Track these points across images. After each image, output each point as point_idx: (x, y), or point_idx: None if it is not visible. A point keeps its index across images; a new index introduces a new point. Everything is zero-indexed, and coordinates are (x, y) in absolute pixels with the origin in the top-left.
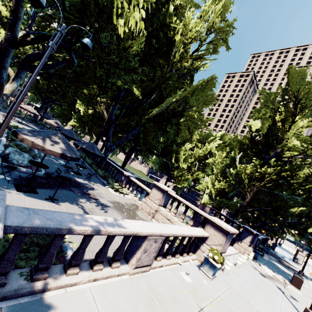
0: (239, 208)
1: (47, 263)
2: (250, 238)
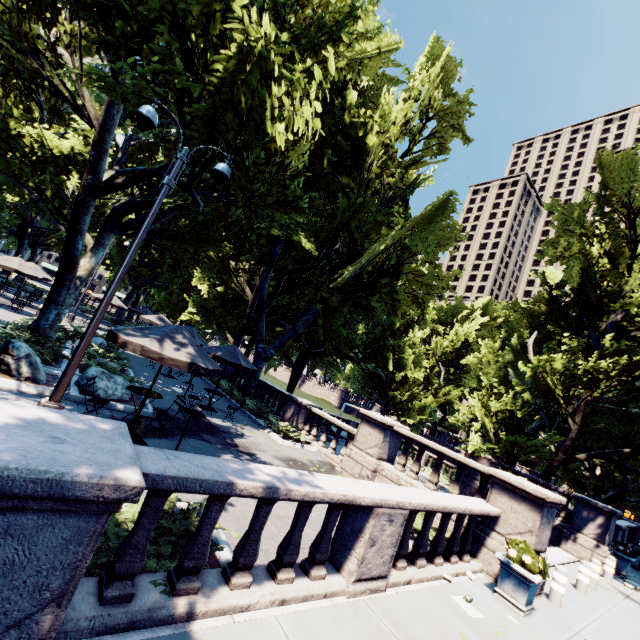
0: (556, 456)
1: (197, 560)
2: (598, 523)
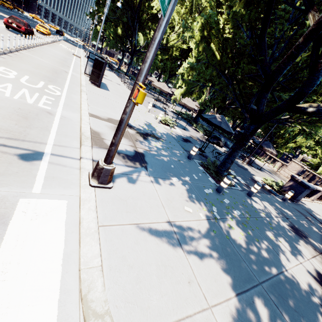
0: None
1: None
2: None
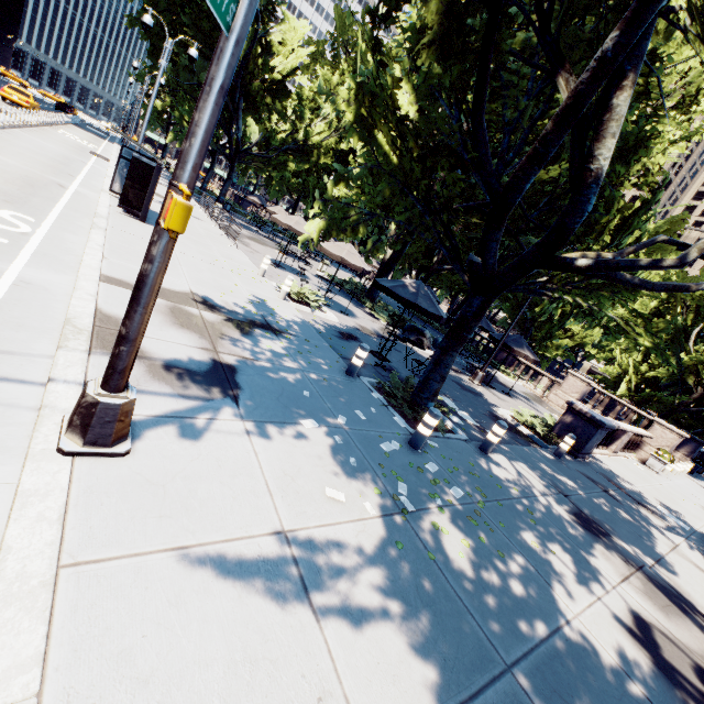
0: (677, 407)
1: None
2: (691, 447)
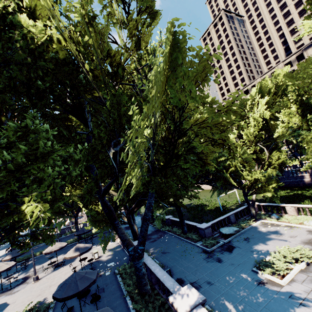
0: None
1: None
2: None
